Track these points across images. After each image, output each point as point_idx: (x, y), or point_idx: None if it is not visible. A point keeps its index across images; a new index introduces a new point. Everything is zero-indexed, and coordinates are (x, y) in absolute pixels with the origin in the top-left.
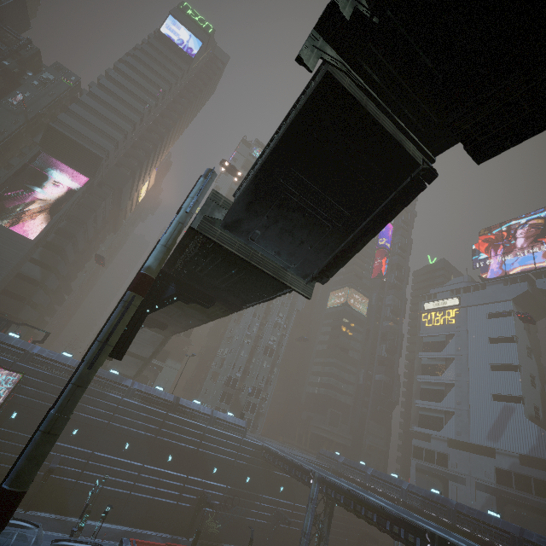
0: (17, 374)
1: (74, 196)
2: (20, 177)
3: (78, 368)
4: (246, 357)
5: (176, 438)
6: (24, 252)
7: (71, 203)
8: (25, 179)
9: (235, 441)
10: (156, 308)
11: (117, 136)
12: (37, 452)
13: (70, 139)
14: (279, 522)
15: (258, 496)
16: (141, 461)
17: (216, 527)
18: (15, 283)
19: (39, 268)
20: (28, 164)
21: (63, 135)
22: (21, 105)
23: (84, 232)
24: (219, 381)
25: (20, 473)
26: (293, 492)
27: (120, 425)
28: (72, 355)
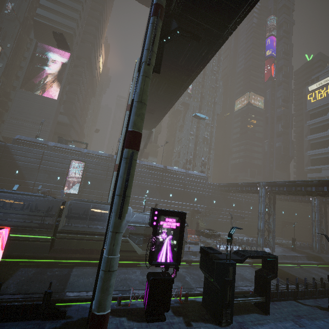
0: (82, 163)
1: (67, 67)
2: (33, 65)
3: (137, 77)
4: (193, 147)
5: (171, 186)
6: (55, 107)
7: (67, 72)
8: (36, 69)
9: (203, 184)
10: (168, 39)
11: (75, 16)
12: (139, 112)
13: (49, 26)
14: (236, 219)
15: (221, 209)
16: (156, 198)
17: (203, 225)
18: (58, 128)
19: (66, 117)
20: (34, 54)
21: (44, 24)
22: (13, 13)
23: (80, 93)
24: (181, 163)
25: (135, 123)
26: (241, 206)
27: (141, 182)
28: (103, 152)
